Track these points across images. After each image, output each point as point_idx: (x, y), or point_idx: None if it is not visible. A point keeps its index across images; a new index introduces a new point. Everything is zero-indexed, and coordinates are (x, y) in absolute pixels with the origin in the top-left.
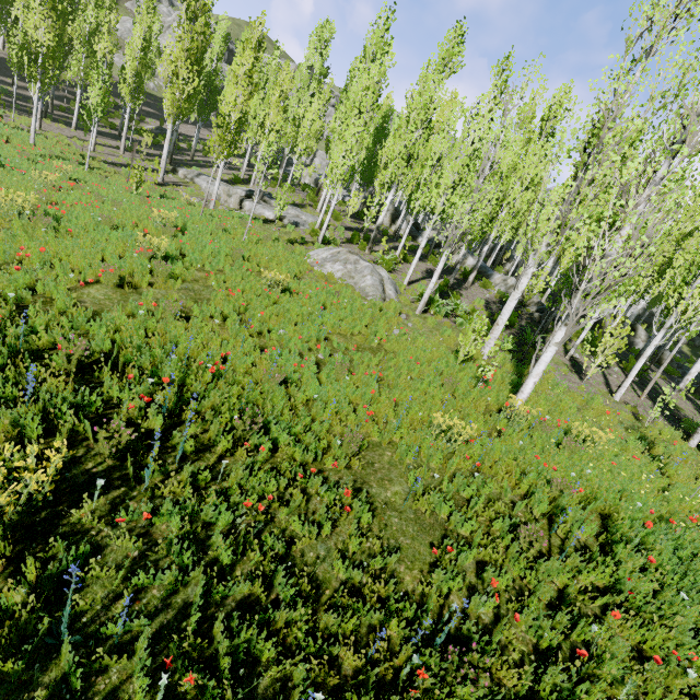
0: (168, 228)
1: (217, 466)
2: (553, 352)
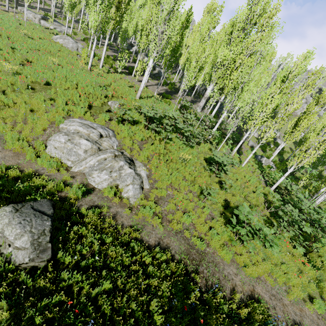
0: None
1: None
2: (93, 53)
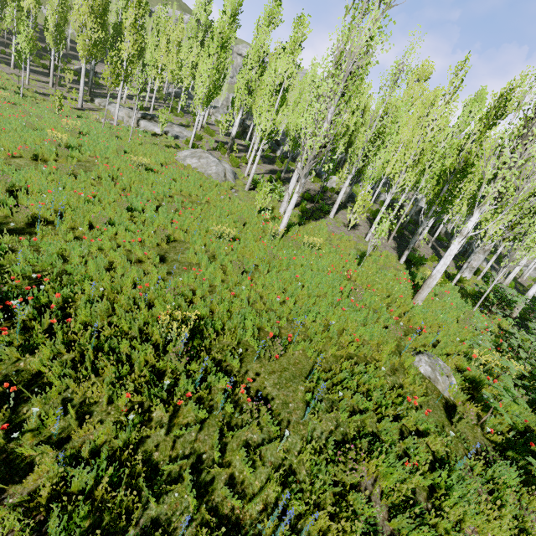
0: (73, 131)
1: (81, 236)
2: (296, 197)
